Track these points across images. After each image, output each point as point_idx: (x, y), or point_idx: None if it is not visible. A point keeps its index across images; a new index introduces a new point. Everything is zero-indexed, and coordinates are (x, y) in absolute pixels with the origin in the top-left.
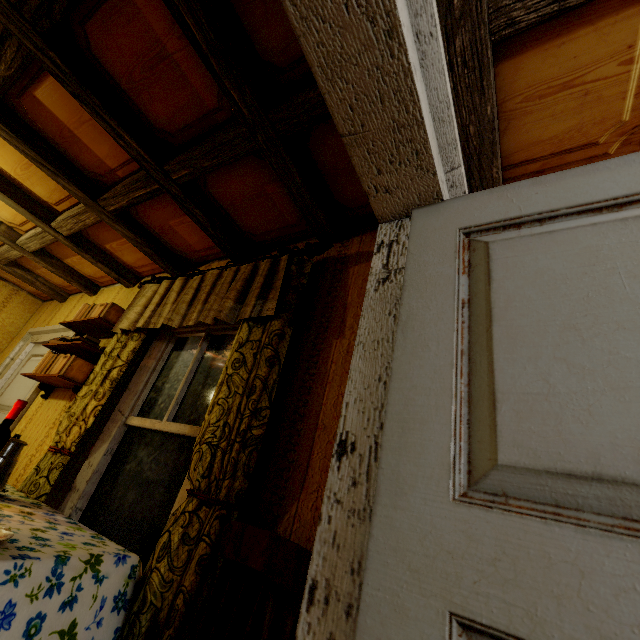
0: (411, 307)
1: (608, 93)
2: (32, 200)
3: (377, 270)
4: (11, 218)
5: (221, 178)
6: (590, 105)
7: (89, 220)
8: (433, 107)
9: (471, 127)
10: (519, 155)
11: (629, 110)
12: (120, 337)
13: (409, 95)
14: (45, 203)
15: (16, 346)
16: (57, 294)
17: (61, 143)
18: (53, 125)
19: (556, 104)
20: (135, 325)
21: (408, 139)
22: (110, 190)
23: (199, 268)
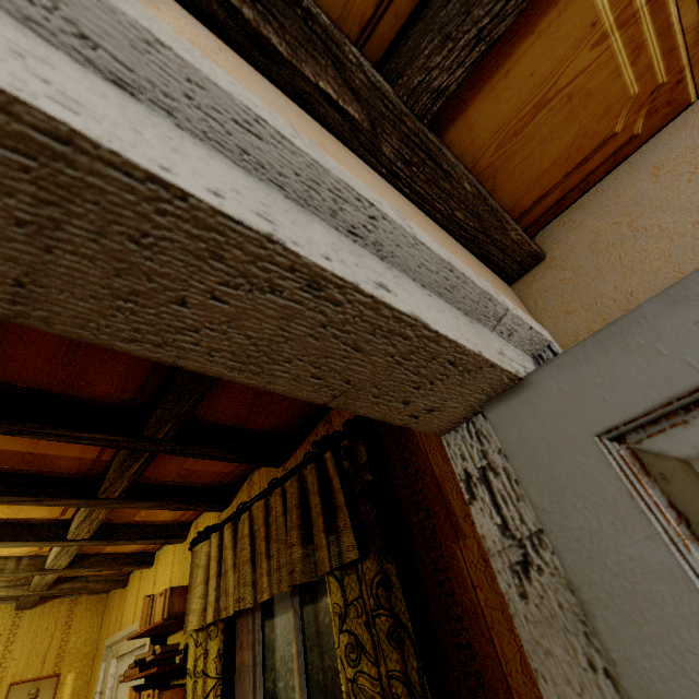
0: (642, 673)
1: (596, 82)
2: (36, 526)
3: (495, 542)
4: (28, 548)
5: (210, 404)
6: (581, 106)
7: (101, 515)
8: (430, 284)
9: (457, 213)
10: (527, 198)
11: (633, 82)
12: (196, 638)
13: (396, 323)
14: (51, 520)
15: (99, 673)
16: (115, 583)
17: (30, 467)
18: (11, 458)
19: (539, 129)
20: (205, 616)
21: (427, 358)
22: (104, 479)
23: (242, 488)
